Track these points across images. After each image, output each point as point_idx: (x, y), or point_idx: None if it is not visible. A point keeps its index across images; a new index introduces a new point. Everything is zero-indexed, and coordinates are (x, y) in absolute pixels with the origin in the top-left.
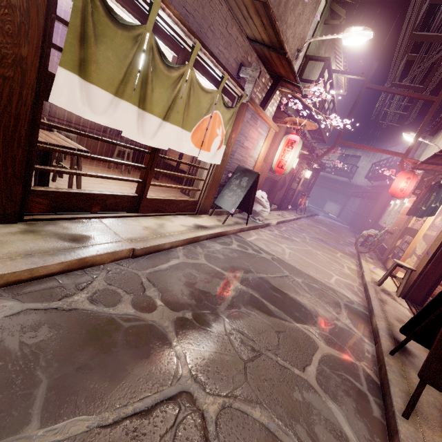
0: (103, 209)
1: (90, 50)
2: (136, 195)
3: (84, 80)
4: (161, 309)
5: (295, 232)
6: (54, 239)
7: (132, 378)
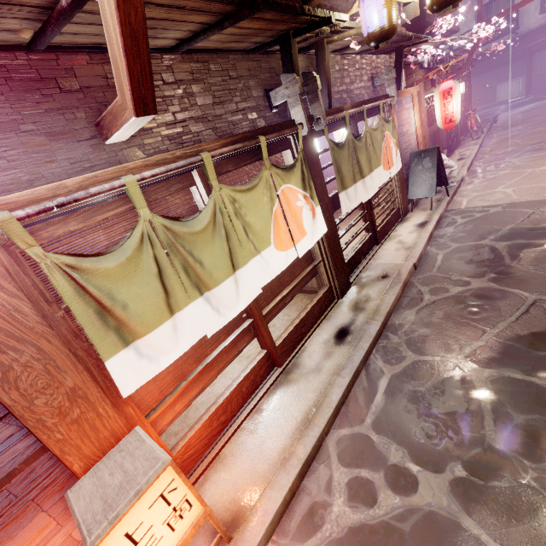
0: (364, 256)
1: (342, 174)
2: (370, 234)
3: (343, 191)
4: (473, 281)
5: (494, 165)
6: (377, 283)
7: (502, 307)
